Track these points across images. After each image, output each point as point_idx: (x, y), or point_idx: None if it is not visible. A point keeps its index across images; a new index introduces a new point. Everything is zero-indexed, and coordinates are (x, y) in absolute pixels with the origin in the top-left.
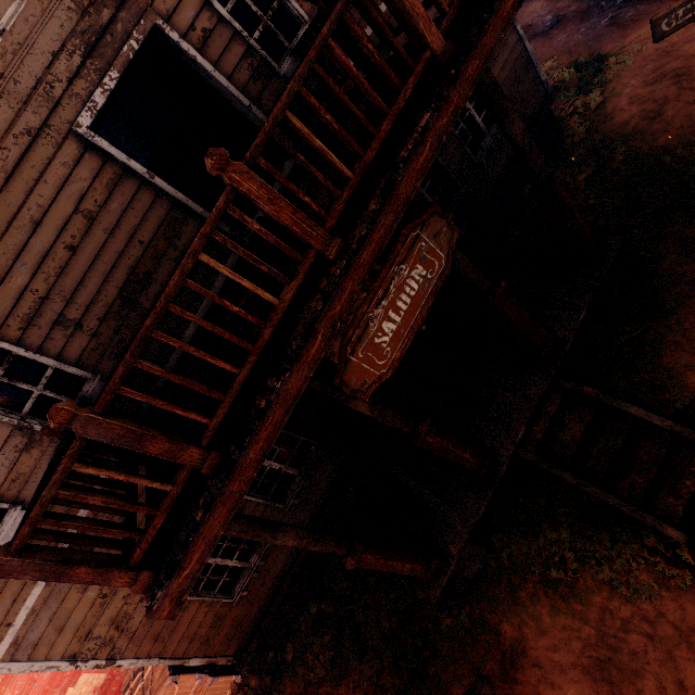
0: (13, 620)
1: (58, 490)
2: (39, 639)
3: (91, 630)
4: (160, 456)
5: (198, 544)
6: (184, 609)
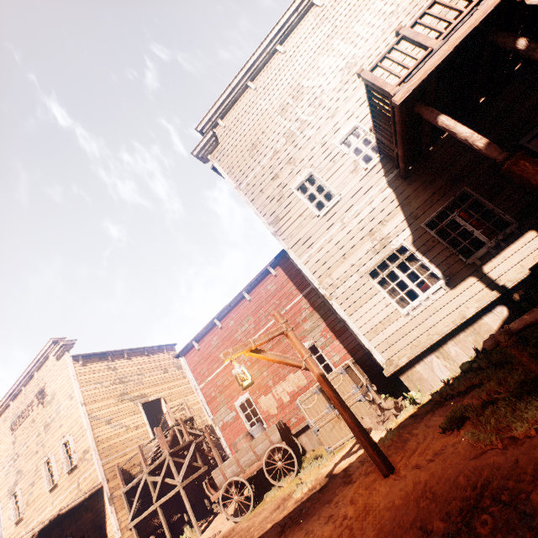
0: (314, 246)
1: (387, 53)
2: (316, 262)
3: (332, 274)
4: (421, 42)
5: (421, 72)
6: (372, 295)
